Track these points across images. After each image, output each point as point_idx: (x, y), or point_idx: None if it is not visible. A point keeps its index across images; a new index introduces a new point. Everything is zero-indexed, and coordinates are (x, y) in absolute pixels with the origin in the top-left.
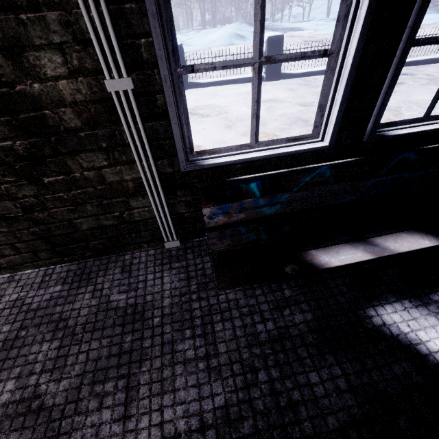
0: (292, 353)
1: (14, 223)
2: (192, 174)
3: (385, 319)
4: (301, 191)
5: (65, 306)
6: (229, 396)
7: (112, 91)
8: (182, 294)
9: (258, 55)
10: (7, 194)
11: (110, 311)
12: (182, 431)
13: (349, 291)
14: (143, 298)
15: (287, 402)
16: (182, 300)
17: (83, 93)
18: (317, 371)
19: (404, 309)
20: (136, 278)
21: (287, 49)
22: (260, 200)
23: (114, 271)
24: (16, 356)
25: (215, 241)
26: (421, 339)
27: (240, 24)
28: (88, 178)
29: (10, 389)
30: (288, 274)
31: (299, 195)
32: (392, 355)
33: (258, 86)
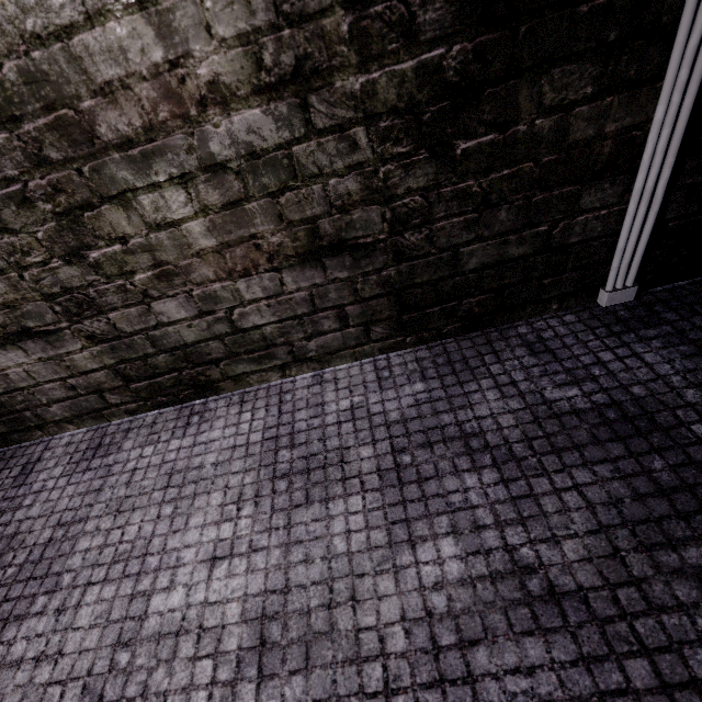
0: None
1: (363, 258)
2: None
3: None
4: None
5: (457, 413)
6: None
7: None
8: None
9: None
10: (382, 189)
11: (565, 416)
12: None
13: None
14: (624, 392)
15: None
16: None
17: None
18: None
19: None
20: (575, 360)
21: None
22: None
23: (515, 353)
24: (421, 496)
25: None
26: None
27: None
28: (536, 137)
29: (454, 553)
30: None
31: None
32: None
33: None
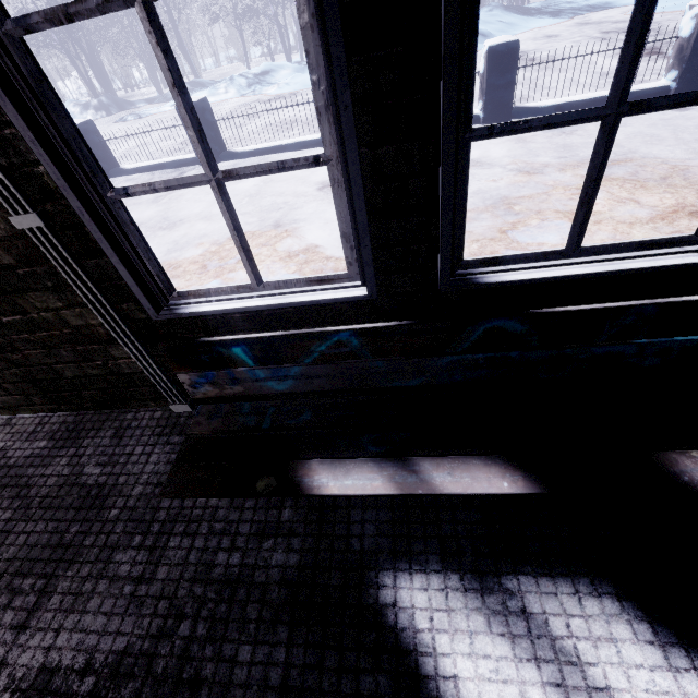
0: (239, 608)
1: None
2: (175, 322)
3: (401, 598)
4: (320, 364)
5: (38, 469)
6: (134, 641)
7: (24, 228)
8: (160, 484)
9: (211, 171)
10: None
11: (76, 487)
12: (64, 666)
13: (375, 535)
14: (115, 478)
15: (192, 675)
16: (155, 492)
17: (2, 228)
18: (254, 645)
19: (443, 588)
20: (124, 448)
21: (561, 52)
22: (257, 371)
23: (106, 433)
24: None
25: (202, 418)
26: (436, 649)
27: (489, 11)
28: (49, 320)
29: None
30: (257, 491)
31: (318, 369)
32: (373, 659)
33: (228, 210)
